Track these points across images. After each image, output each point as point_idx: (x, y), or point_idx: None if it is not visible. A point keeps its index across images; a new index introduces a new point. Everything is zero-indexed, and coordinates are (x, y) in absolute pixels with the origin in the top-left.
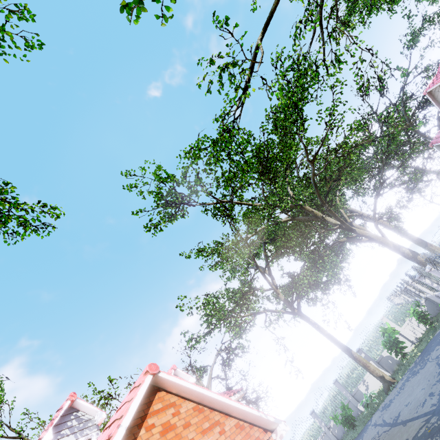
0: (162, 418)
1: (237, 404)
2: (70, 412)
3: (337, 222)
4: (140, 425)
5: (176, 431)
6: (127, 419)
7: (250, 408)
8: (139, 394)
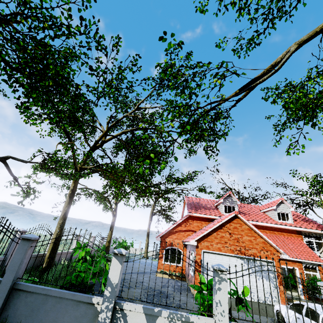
0: (235, 225)
1: (266, 238)
2: (229, 196)
3: None
4: (228, 223)
5: (238, 230)
6: (223, 221)
7: (272, 242)
8: (229, 217)
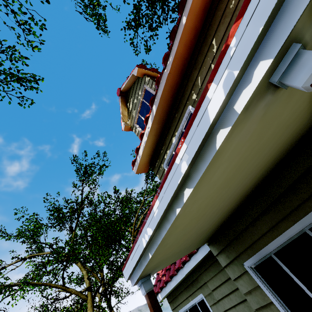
0: None
1: None
2: None
3: (86, 284)
4: None
5: None
6: None
7: None
8: None
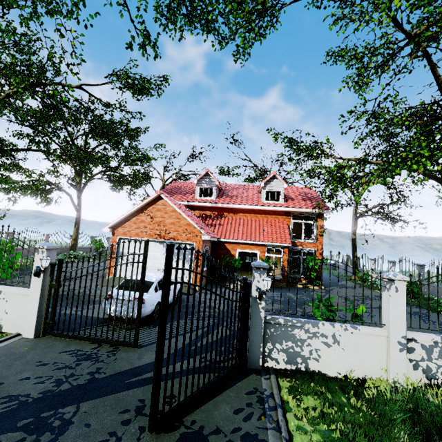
0: (159, 207)
1: (188, 219)
2: (207, 175)
3: None
4: (151, 206)
5: (161, 212)
6: (142, 203)
7: (194, 223)
8: (149, 199)
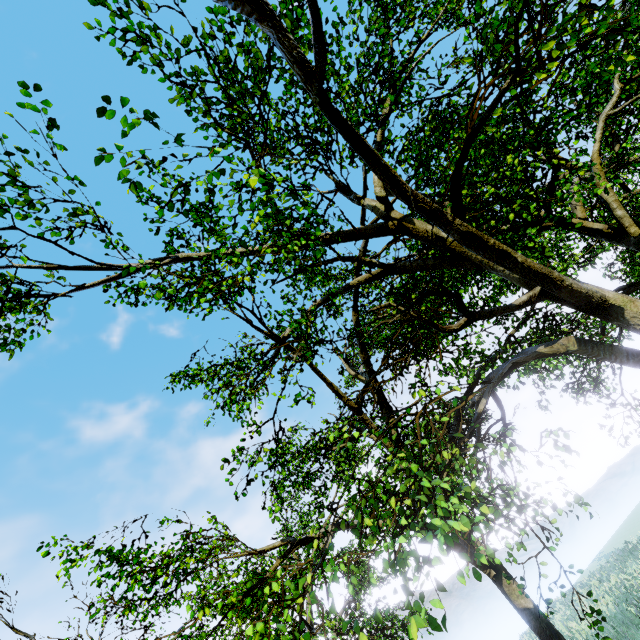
0: None
1: None
2: None
3: None
4: None
5: None
6: None
7: None
8: None
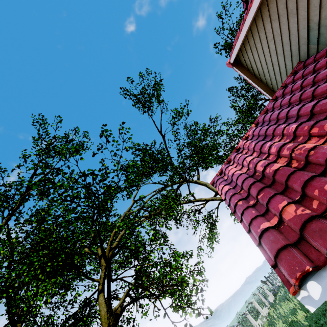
0: None
1: None
2: None
3: None
4: None
5: None
6: None
7: None
8: None
